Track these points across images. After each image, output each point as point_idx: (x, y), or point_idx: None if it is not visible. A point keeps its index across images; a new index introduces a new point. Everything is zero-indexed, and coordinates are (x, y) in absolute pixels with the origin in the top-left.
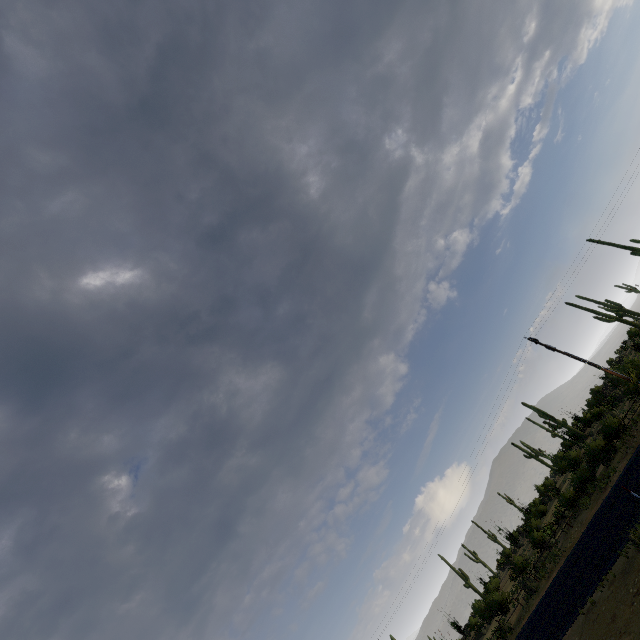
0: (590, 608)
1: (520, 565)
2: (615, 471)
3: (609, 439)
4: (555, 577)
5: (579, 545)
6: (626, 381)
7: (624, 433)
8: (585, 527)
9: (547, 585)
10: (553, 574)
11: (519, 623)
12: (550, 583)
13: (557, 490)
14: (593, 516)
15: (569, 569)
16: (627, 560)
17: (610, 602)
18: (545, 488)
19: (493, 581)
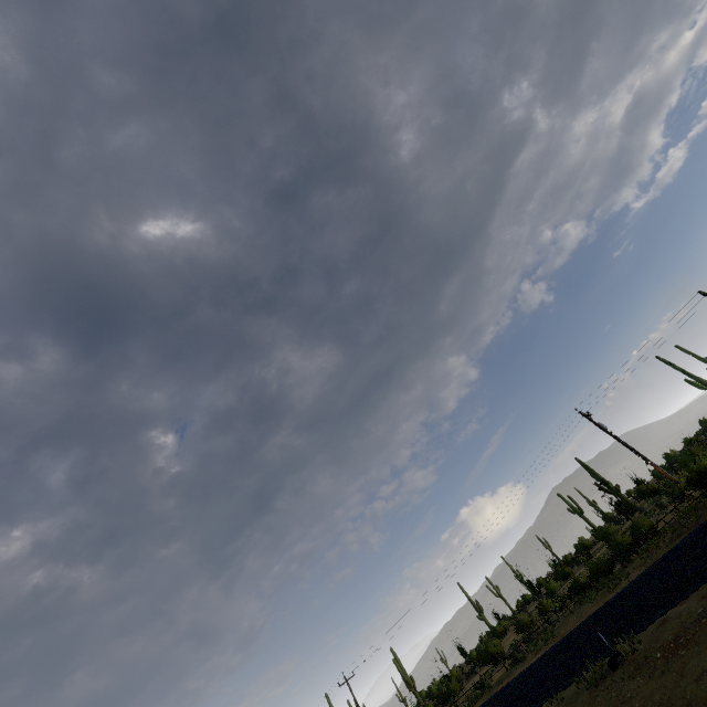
0: None
1: (524, 624)
2: (626, 577)
3: (635, 540)
4: (538, 659)
5: (566, 639)
6: (675, 482)
7: (654, 537)
8: (580, 622)
9: (530, 662)
10: (539, 654)
11: (498, 684)
12: (532, 662)
13: (589, 556)
14: (590, 615)
15: (548, 660)
16: (578, 690)
17: None
18: (581, 547)
19: (503, 623)
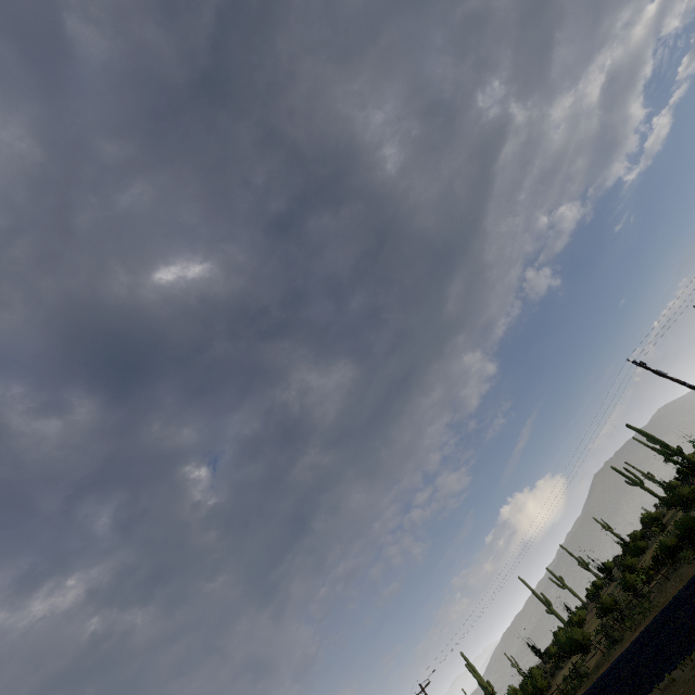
0: (668, 685)
1: (607, 606)
2: None
3: None
4: (641, 633)
5: (672, 605)
6: None
7: None
8: (683, 584)
9: (632, 638)
10: (640, 628)
11: (597, 670)
12: (635, 637)
13: (663, 526)
14: (694, 575)
15: (656, 629)
16: None
17: (690, 686)
18: (649, 521)
19: (578, 613)
